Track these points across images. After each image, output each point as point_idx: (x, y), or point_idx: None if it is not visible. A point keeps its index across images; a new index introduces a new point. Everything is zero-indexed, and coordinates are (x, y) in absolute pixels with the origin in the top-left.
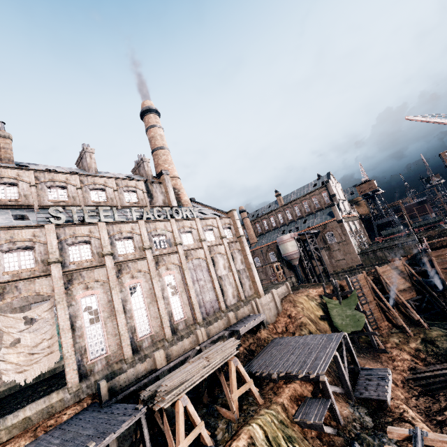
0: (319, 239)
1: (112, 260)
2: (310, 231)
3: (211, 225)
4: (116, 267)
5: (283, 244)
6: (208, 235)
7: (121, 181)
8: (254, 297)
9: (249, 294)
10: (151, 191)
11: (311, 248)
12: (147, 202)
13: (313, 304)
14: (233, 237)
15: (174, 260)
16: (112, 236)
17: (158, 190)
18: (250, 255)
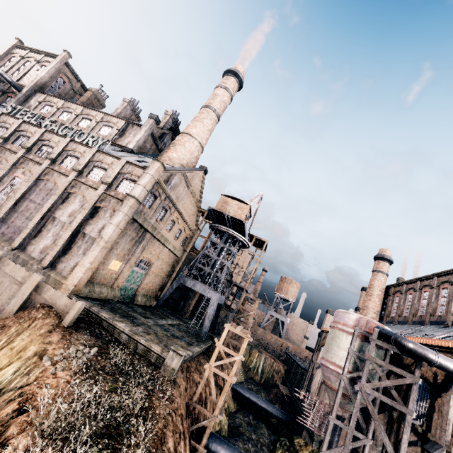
0: (451, 404)
1: (0, 143)
2: (398, 335)
3: (109, 164)
4: (0, 149)
5: (329, 330)
6: (96, 173)
7: (109, 117)
8: (59, 281)
9: (64, 273)
10: (127, 131)
11: (360, 390)
12: (111, 137)
13: (8, 373)
14: (126, 195)
15: (35, 169)
16: (21, 131)
17: (134, 132)
18: (113, 226)
